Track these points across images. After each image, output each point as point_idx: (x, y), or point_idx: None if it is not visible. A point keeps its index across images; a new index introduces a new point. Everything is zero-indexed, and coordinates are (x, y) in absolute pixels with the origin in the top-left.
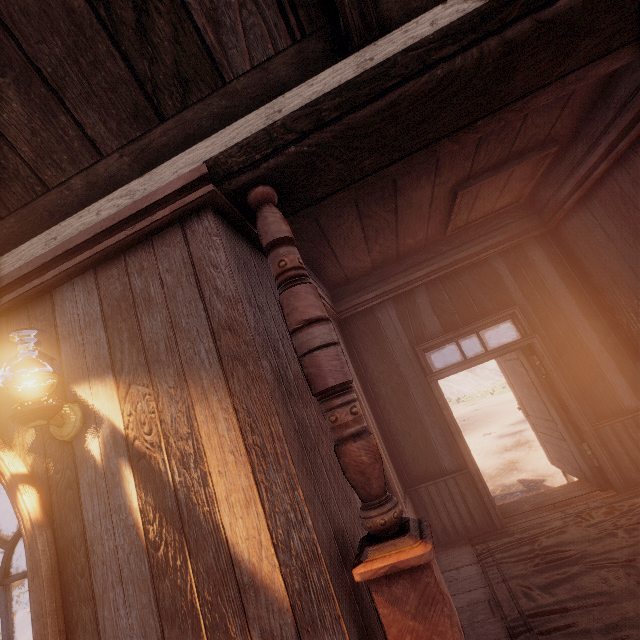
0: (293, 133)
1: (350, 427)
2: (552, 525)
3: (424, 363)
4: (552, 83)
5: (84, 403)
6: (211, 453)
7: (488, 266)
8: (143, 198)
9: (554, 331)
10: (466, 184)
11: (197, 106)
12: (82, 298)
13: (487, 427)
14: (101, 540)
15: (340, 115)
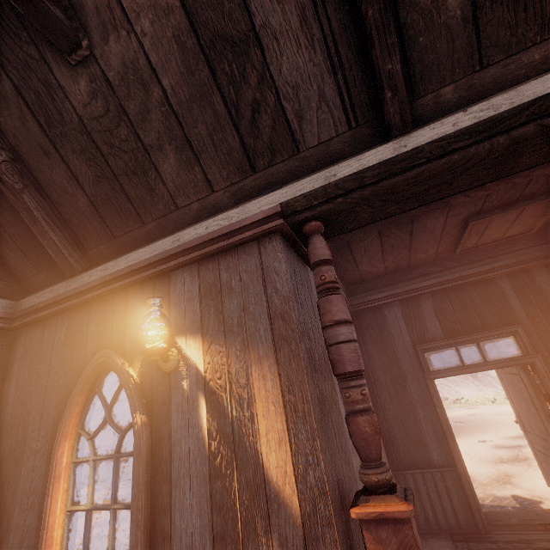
0: (342, 190)
1: (359, 404)
2: (540, 544)
3: (423, 361)
4: None
5: (181, 349)
6: (259, 401)
7: (494, 285)
8: (236, 222)
9: None
10: (477, 217)
11: (278, 165)
12: (188, 280)
13: (483, 434)
14: (180, 443)
15: (377, 180)
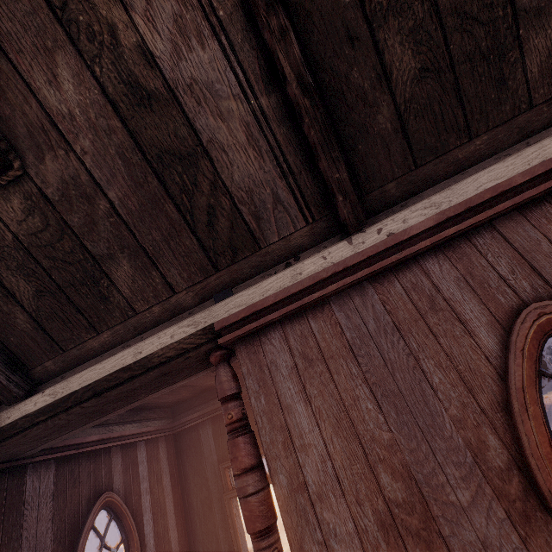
0: None
1: None
2: None
3: (224, 481)
4: (148, 395)
5: None
6: None
7: None
8: None
9: None
10: None
11: None
12: None
13: None
14: None
15: None
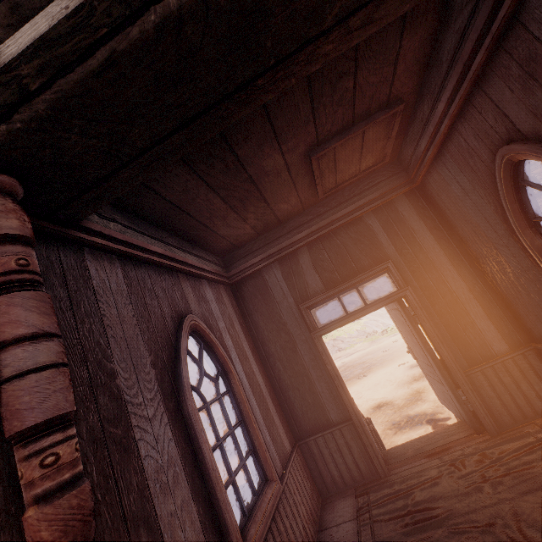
0: None
1: (36, 487)
2: (428, 475)
3: (308, 320)
4: (332, 29)
5: None
6: None
7: (363, 224)
8: None
9: (426, 282)
10: (318, 148)
11: None
12: None
13: (402, 357)
14: None
15: (47, 81)
